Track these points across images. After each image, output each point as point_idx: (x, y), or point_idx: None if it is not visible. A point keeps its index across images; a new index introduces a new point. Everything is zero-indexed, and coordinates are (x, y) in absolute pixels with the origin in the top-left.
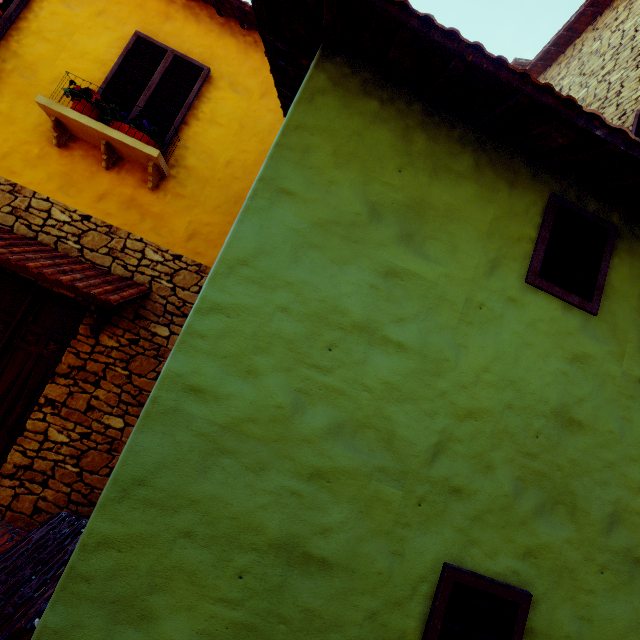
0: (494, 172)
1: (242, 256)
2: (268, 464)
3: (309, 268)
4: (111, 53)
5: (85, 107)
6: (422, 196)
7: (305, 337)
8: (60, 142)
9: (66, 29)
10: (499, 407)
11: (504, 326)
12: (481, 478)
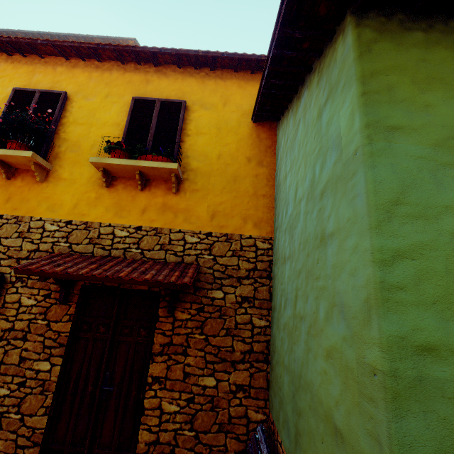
0: None
1: (391, 197)
2: None
3: None
4: (121, 116)
5: (119, 154)
6: None
7: None
8: (107, 184)
9: (90, 113)
10: None
11: None
12: None
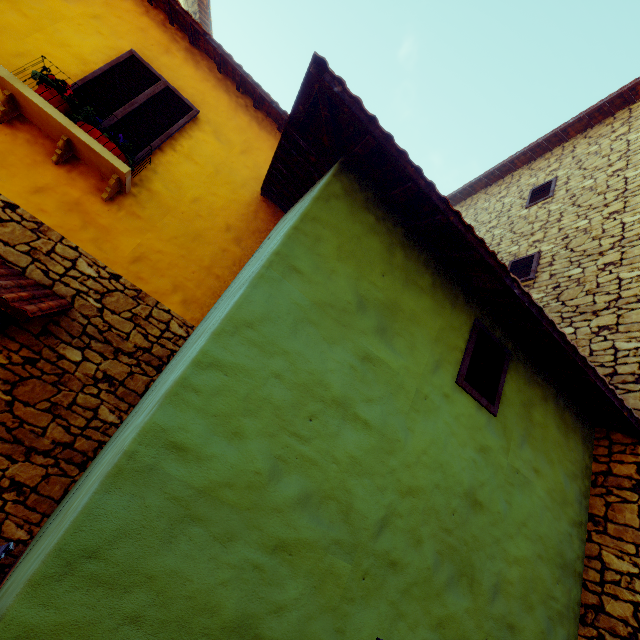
0: (443, 293)
1: (249, 318)
2: (237, 534)
3: (305, 341)
4: (97, 56)
5: (54, 97)
6: (396, 299)
7: (292, 405)
8: (4, 117)
9: (51, 13)
10: (430, 486)
11: (439, 416)
12: (412, 552)
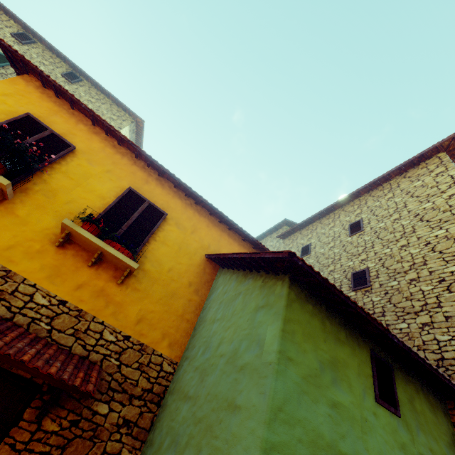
0: (352, 339)
1: (279, 404)
2: None
3: (305, 407)
4: (110, 193)
5: (93, 229)
6: (334, 355)
7: None
8: (60, 243)
9: (85, 175)
10: None
11: (376, 431)
12: None
